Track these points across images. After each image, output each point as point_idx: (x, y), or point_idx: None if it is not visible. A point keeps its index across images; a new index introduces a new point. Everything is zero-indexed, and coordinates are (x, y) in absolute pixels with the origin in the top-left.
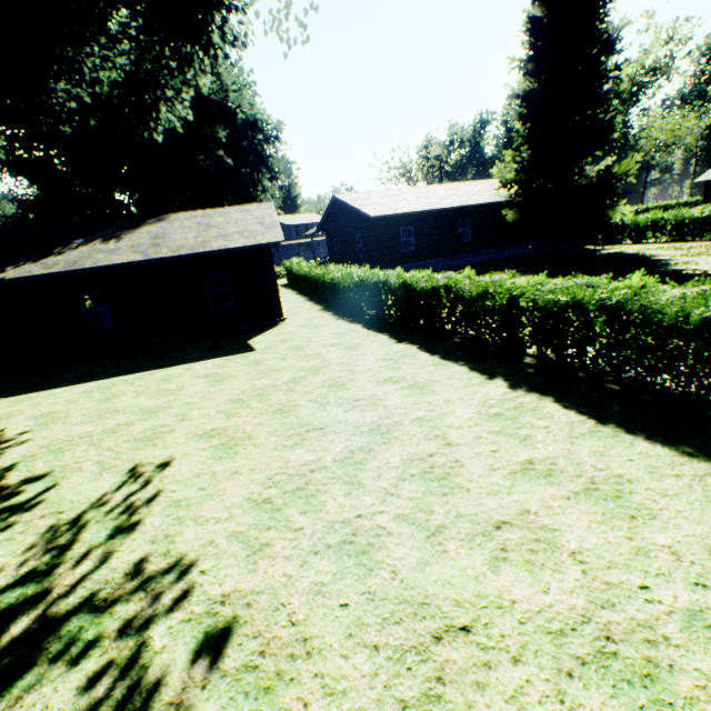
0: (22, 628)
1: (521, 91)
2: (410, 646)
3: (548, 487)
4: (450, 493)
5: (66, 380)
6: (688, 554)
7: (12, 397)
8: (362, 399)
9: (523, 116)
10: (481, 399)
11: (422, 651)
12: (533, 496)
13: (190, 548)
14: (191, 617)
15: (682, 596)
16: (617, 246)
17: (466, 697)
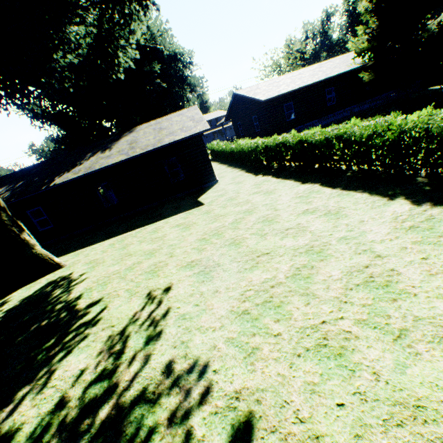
0: (106, 413)
1: None
2: None
3: None
4: (399, 299)
5: (98, 239)
6: None
7: (73, 252)
8: (291, 228)
9: None
10: (391, 216)
11: None
12: None
13: (200, 351)
14: (216, 410)
15: None
16: None
17: None
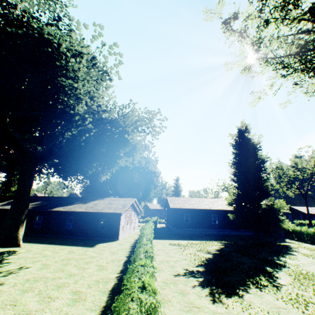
0: None
1: (232, 172)
2: (7, 303)
3: (70, 295)
4: (55, 290)
5: (46, 242)
6: (62, 311)
7: (31, 243)
8: (84, 267)
9: (234, 180)
10: (104, 276)
11: (7, 304)
12: (65, 295)
13: (7, 282)
14: None
15: (47, 314)
16: (299, 241)
17: (1, 310)
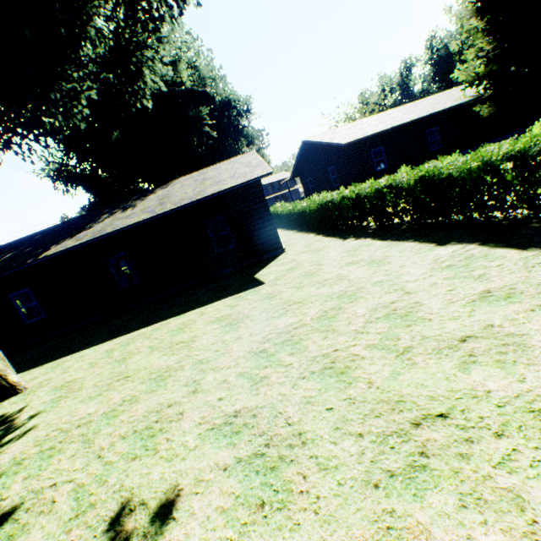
0: None
1: None
2: None
3: None
4: None
5: (98, 338)
6: None
7: (53, 361)
8: (473, 336)
9: (482, 7)
10: None
11: None
12: None
13: None
14: None
15: None
16: None
17: None
